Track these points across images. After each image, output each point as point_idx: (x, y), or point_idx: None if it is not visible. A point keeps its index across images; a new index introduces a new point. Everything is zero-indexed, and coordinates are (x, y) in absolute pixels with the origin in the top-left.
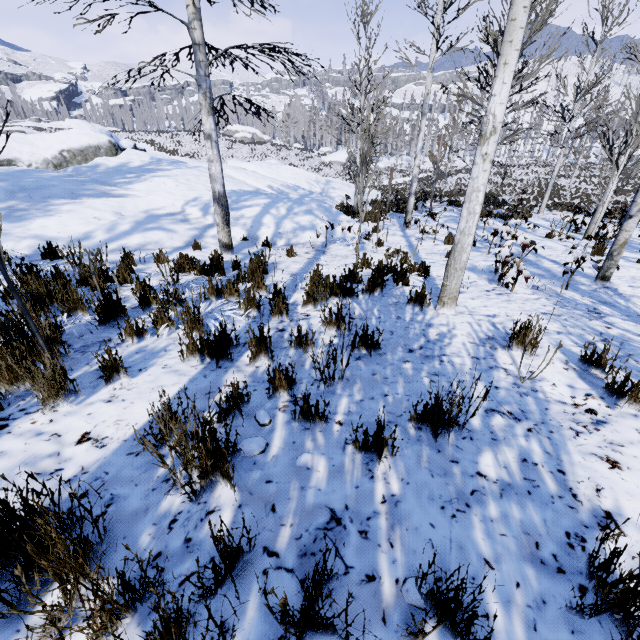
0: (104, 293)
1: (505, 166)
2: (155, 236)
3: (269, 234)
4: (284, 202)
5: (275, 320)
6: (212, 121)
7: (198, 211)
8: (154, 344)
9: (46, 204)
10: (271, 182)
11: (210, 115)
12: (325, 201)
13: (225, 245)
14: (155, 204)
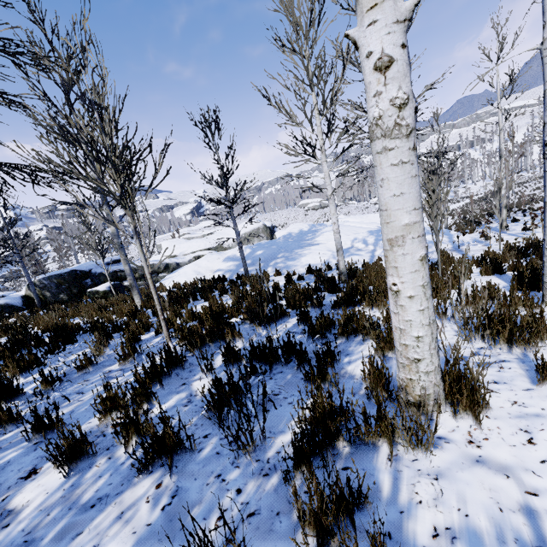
0: None
1: None
2: (355, 258)
3: None
4: None
5: None
6: None
7: (362, 244)
8: None
9: (295, 252)
10: (377, 224)
11: None
12: None
13: None
14: None
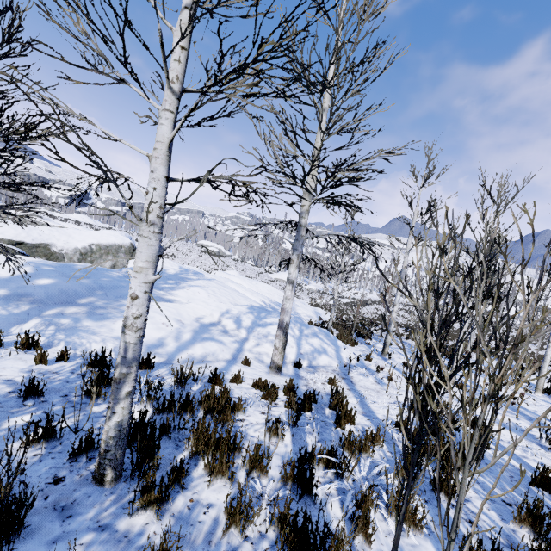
0: (301, 458)
1: (407, 304)
2: (211, 347)
3: (293, 353)
4: (293, 323)
5: (442, 500)
6: (297, 272)
7: (233, 323)
8: (385, 546)
9: (119, 303)
10: (263, 298)
11: (297, 268)
12: (301, 318)
13: (278, 367)
14: (198, 312)
